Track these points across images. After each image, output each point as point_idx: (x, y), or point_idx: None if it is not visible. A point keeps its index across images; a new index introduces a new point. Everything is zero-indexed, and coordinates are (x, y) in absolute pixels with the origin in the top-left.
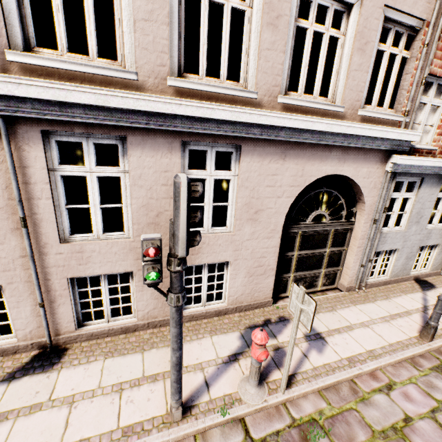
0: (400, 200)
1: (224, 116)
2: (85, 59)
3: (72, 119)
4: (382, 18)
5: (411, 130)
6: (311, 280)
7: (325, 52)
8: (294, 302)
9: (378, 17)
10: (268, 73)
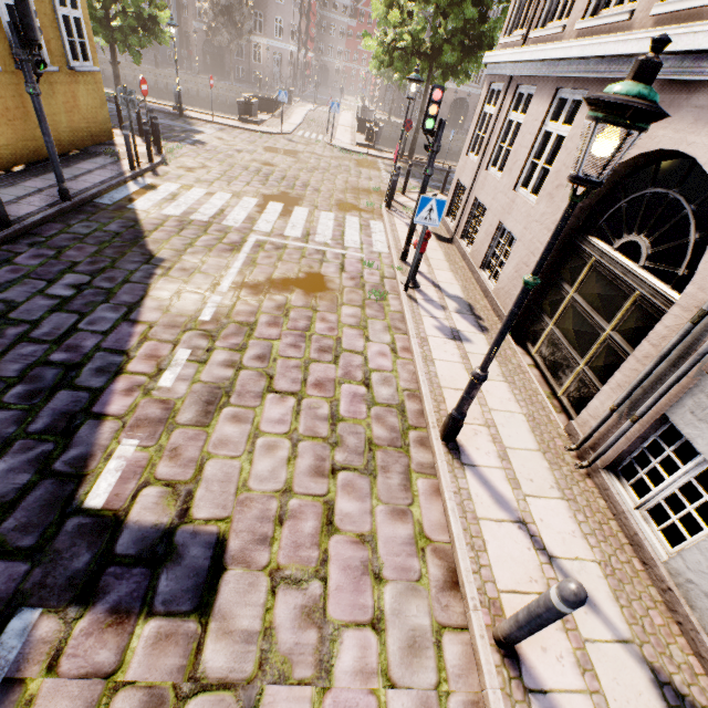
0: None
1: (575, 53)
2: (559, 24)
3: (524, 75)
4: None
5: None
6: (560, 360)
7: None
8: (437, 216)
9: None
10: None
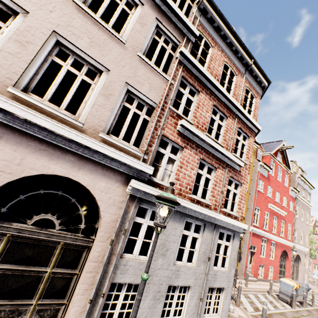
0: (145, 226)
1: None
2: None
3: None
4: (126, 89)
5: (155, 169)
6: (7, 316)
7: (77, 85)
8: None
9: (121, 86)
10: (5, 67)
